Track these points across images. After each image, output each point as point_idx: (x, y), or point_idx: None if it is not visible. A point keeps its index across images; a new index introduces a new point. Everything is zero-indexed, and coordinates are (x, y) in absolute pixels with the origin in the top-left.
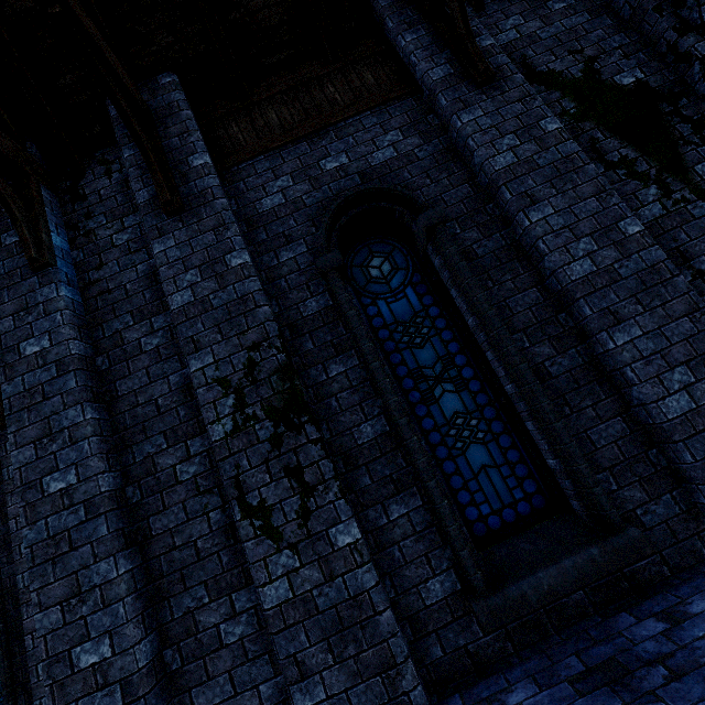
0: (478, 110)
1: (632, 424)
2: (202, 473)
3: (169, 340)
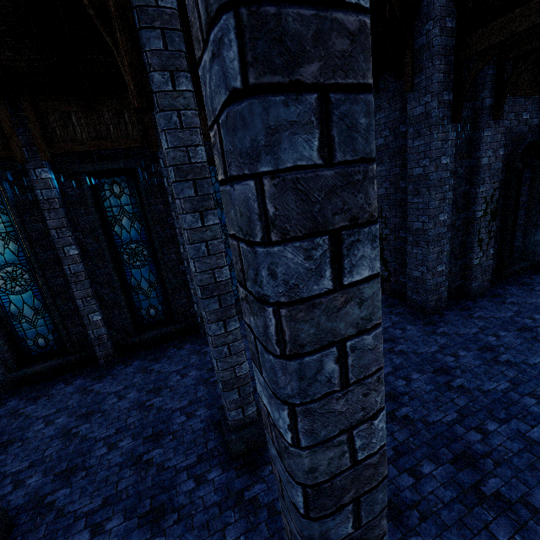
0: None
1: (533, 239)
2: (460, 225)
3: (465, 173)
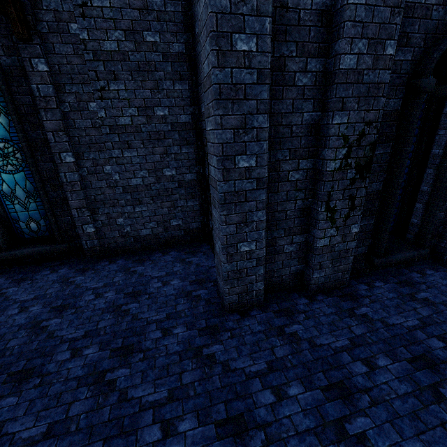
0: None
1: (444, 216)
2: (300, 180)
3: (312, 85)
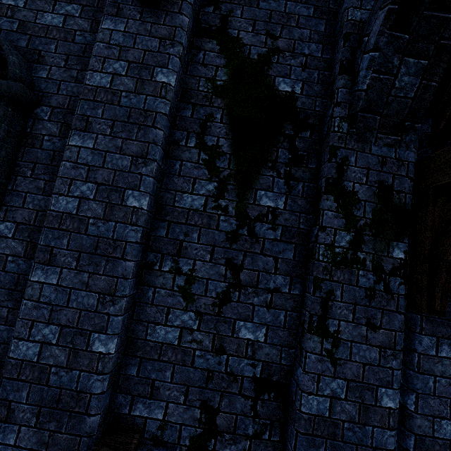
0: (123, 24)
1: None
2: None
3: None
